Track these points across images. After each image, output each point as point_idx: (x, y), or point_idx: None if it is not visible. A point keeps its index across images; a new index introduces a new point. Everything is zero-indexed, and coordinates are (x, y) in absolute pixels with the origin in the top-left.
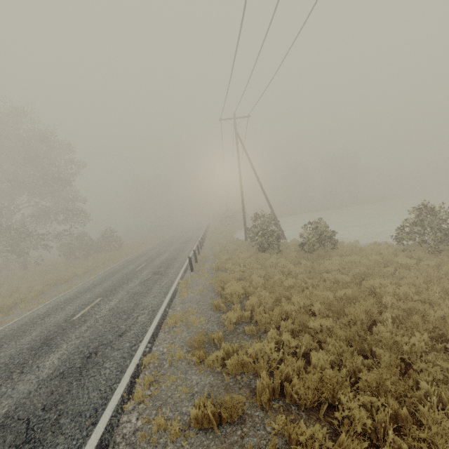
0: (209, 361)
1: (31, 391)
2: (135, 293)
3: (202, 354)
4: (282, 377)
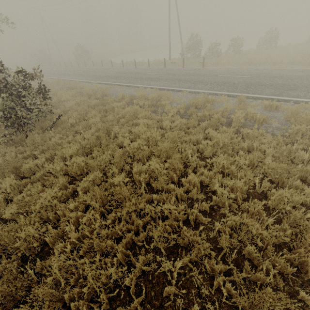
0: None
1: None
2: (228, 71)
3: None
4: None
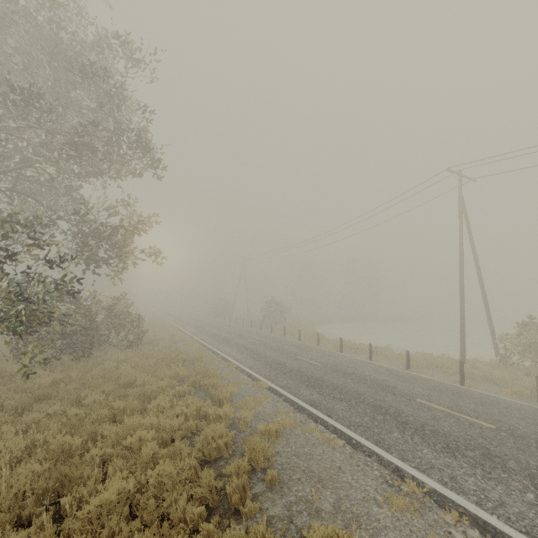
0: None
1: None
2: None
3: None
4: None
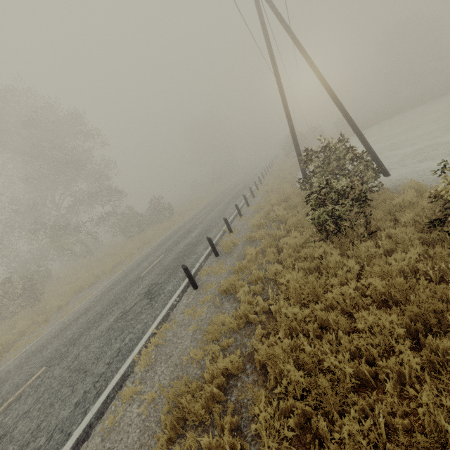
0: None
1: None
2: (75, 369)
3: None
4: None
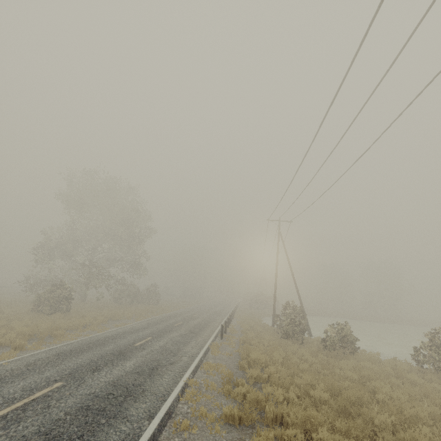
0: (234, 393)
1: (123, 375)
2: (177, 341)
3: (230, 389)
4: (283, 413)
